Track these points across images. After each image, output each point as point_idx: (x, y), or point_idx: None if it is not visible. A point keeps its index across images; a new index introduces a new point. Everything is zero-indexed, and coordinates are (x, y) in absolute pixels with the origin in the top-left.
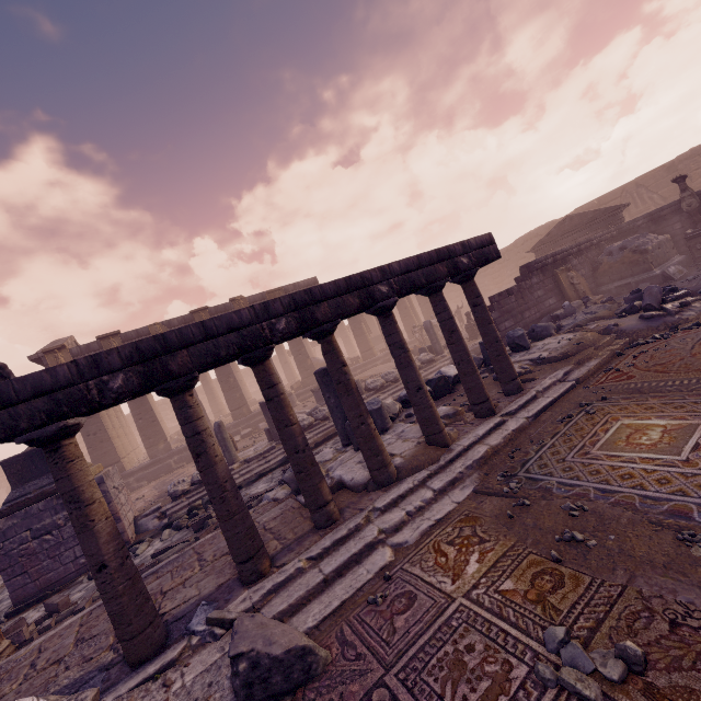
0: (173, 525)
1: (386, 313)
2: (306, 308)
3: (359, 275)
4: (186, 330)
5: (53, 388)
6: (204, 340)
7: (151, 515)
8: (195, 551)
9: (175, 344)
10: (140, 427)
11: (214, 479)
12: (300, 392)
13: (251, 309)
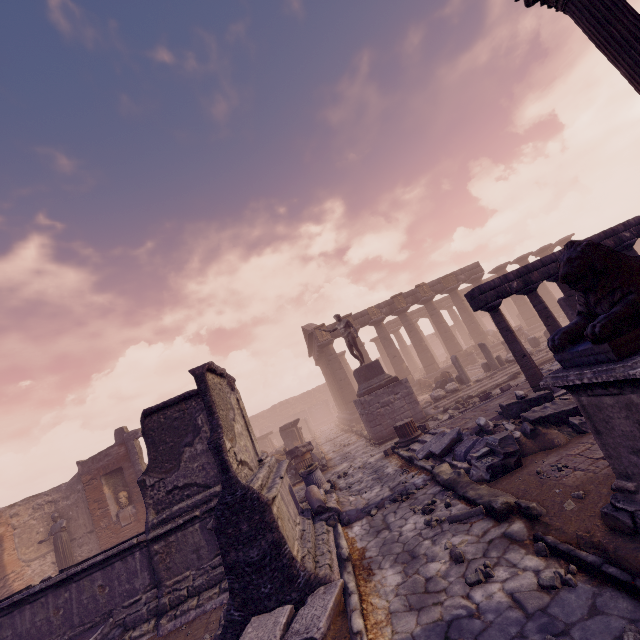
0: (453, 407)
1: (629, 249)
2: None
3: (610, 229)
4: (534, 263)
5: (494, 287)
6: (542, 267)
7: (427, 407)
8: (513, 390)
9: (531, 269)
10: None
11: (557, 327)
12: (477, 353)
13: (559, 252)
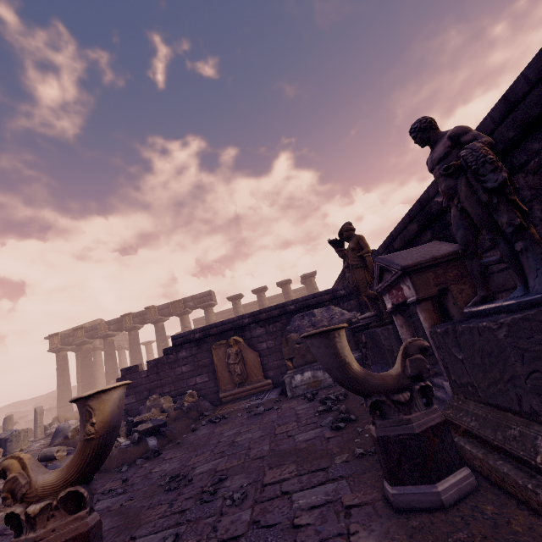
0: None
1: None
2: None
3: None
4: None
5: None
6: None
7: None
8: None
9: None
10: (81, 387)
11: None
12: None
13: None
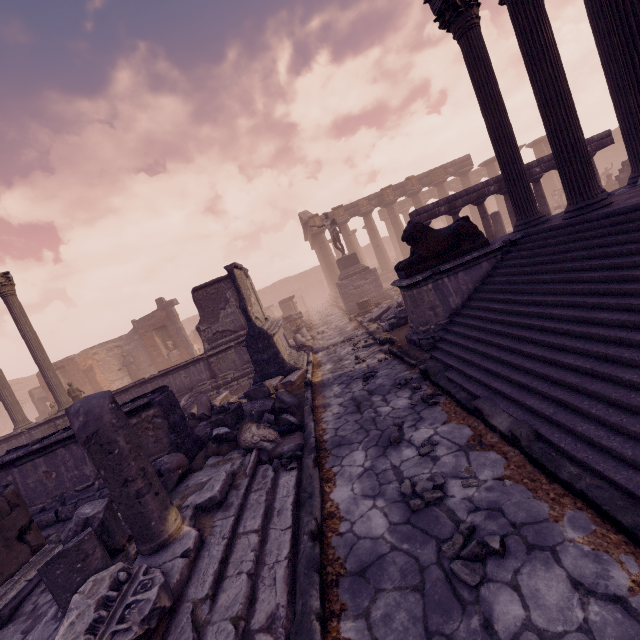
0: None
1: (536, 181)
2: (501, 182)
3: (526, 165)
4: (461, 192)
5: (428, 211)
6: (466, 196)
7: (390, 290)
8: None
9: (457, 197)
10: None
11: None
12: None
13: (481, 184)
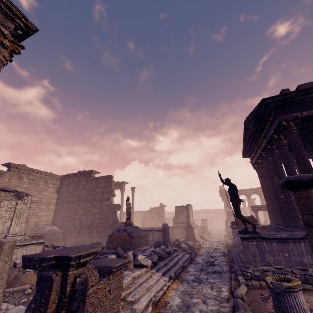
0: None
1: None
2: None
3: None
4: None
5: (257, 207)
6: None
7: None
8: None
9: None
10: None
11: None
12: None
13: None
